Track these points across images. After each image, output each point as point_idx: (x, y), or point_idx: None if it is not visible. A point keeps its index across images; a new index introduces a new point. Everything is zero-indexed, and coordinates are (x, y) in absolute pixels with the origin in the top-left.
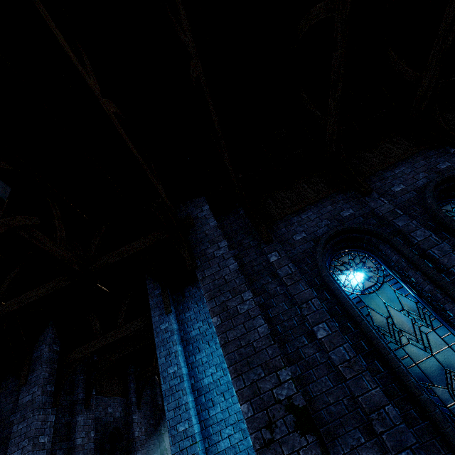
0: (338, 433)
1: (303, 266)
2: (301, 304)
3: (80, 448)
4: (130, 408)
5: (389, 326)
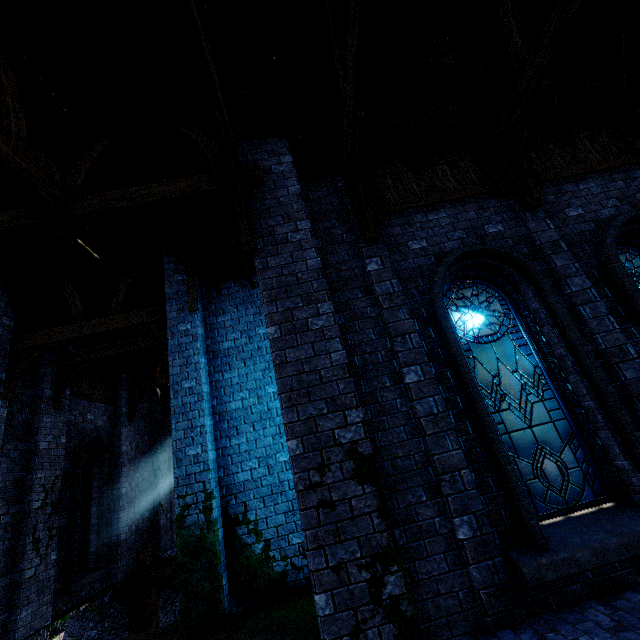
0: (398, 488)
1: (412, 288)
2: (395, 337)
3: (45, 452)
4: (118, 419)
5: (493, 386)
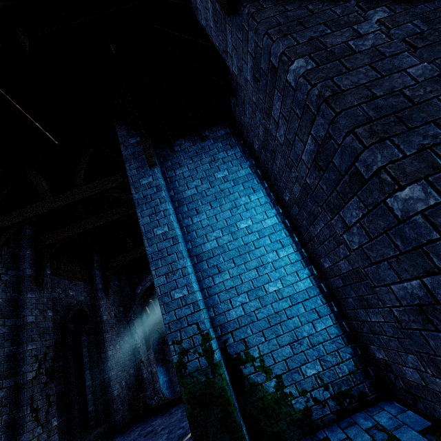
0: None
1: (439, 28)
2: None
3: (33, 326)
4: (96, 294)
5: None
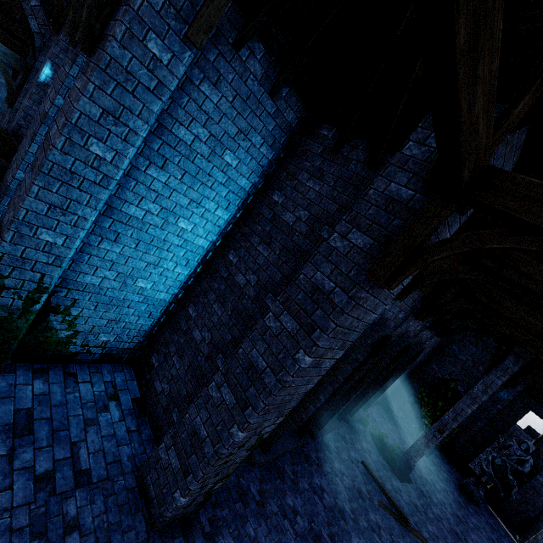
0: None
1: None
2: None
3: None
4: None
5: None
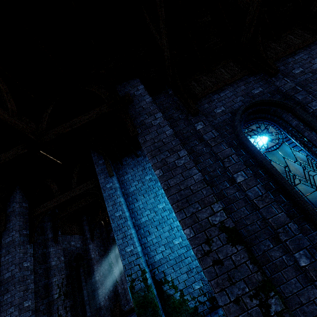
0: (254, 243)
1: (224, 132)
2: (224, 159)
3: (55, 267)
4: (86, 241)
5: (286, 173)
